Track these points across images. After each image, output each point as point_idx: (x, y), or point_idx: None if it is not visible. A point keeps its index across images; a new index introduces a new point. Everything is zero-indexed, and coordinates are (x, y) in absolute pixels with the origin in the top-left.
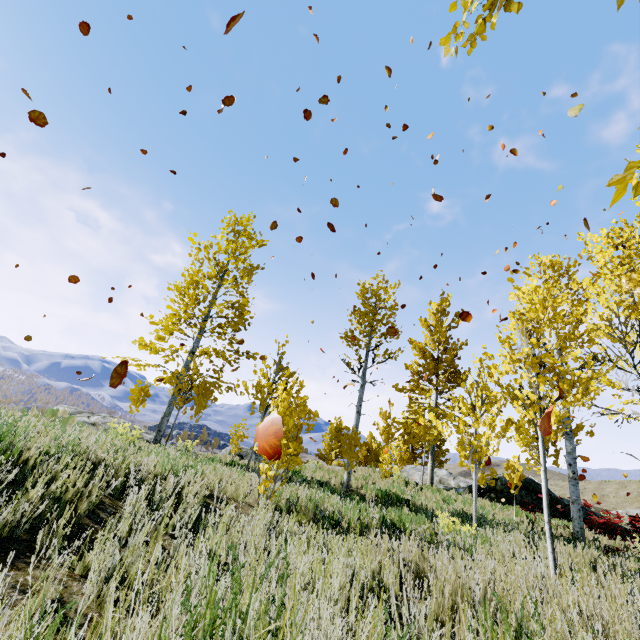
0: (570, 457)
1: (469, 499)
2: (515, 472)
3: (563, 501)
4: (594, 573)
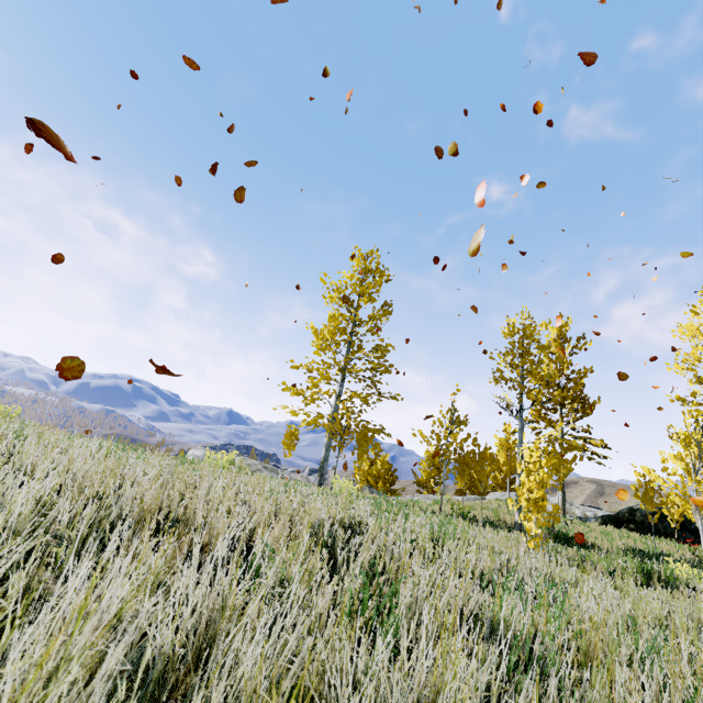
0: None
1: (620, 532)
2: (675, 508)
3: None
4: None
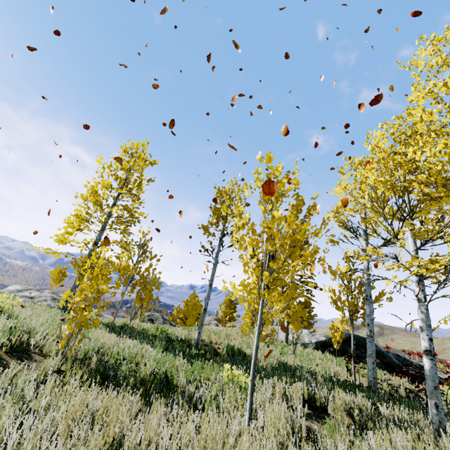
0: (368, 318)
1: (306, 352)
2: (338, 331)
3: (387, 354)
4: (351, 422)
